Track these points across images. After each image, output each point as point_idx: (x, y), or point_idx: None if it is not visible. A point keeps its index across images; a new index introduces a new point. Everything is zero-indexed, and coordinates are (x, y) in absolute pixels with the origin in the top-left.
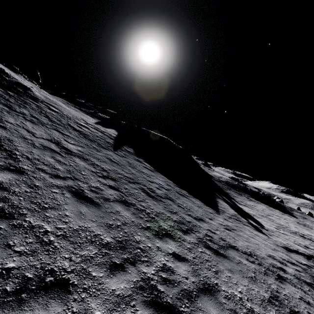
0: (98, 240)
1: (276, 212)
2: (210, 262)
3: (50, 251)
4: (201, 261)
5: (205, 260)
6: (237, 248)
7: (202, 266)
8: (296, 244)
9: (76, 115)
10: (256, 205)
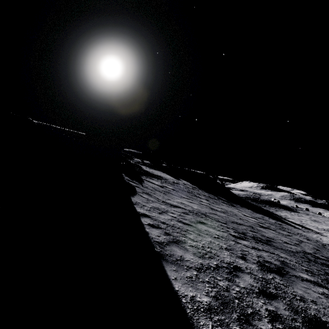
0: None
1: (295, 215)
2: None
3: None
4: None
5: None
6: None
7: None
8: None
9: (168, 177)
10: (284, 214)
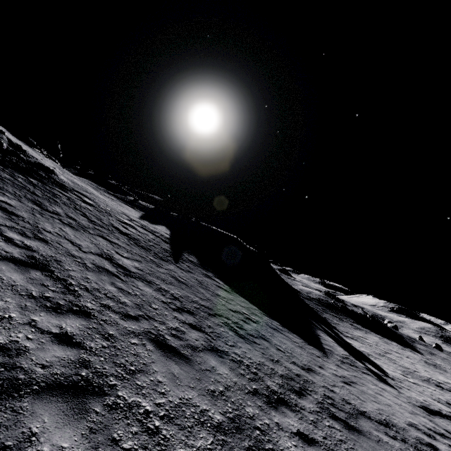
0: (208, 420)
1: (393, 346)
2: (345, 443)
3: (162, 445)
4: (335, 443)
5: (339, 440)
6: (368, 415)
7: (339, 450)
8: (435, 400)
9: (115, 207)
10: (365, 336)
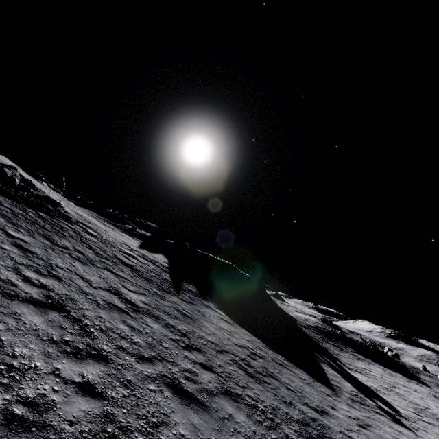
0: None
1: (399, 378)
2: None
3: None
4: None
5: None
6: None
7: None
8: None
9: (116, 237)
10: (369, 367)
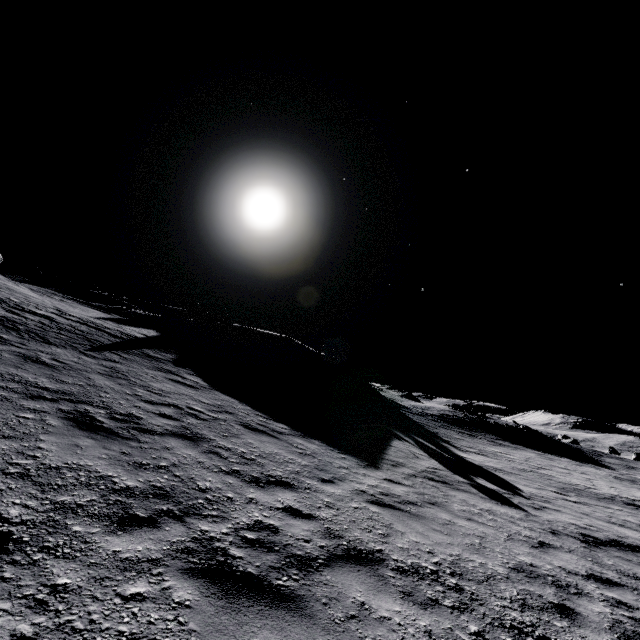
0: None
1: (562, 461)
2: None
3: None
4: None
5: (113, 638)
6: (382, 557)
7: None
8: (614, 524)
9: (46, 303)
10: (510, 452)
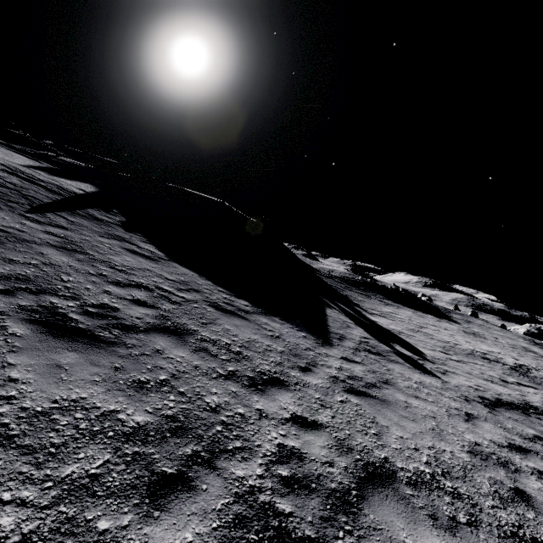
0: None
1: (429, 318)
2: None
3: None
4: None
5: None
6: (392, 468)
7: None
8: (488, 381)
9: None
10: (397, 311)
